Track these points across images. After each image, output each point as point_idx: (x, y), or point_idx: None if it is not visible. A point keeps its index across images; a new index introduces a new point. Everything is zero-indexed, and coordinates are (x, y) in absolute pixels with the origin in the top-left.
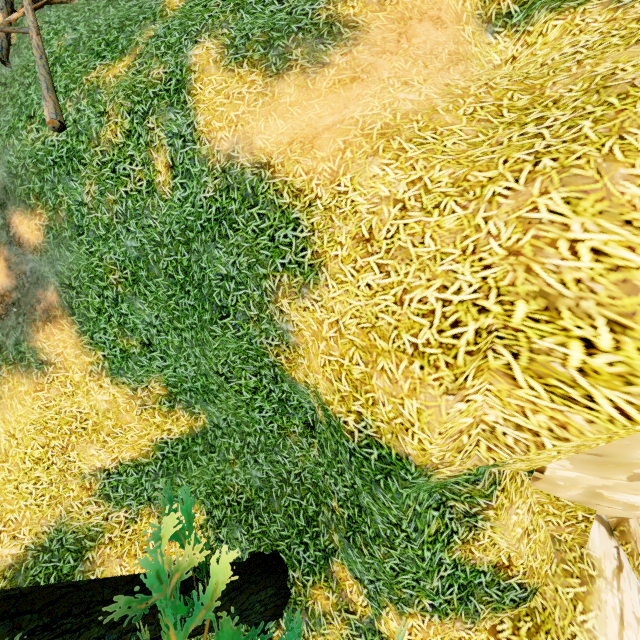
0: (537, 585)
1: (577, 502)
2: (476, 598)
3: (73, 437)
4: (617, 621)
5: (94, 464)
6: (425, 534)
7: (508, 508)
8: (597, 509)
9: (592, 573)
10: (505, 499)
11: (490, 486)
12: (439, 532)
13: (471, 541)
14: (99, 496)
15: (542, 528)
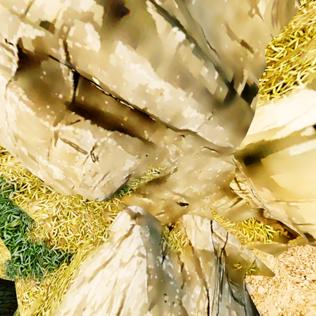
0: (71, 251)
1: (73, 194)
2: (40, 263)
3: (1, 247)
4: (102, 264)
5: (6, 258)
6: (5, 225)
7: (29, 202)
8: (78, 193)
9: (104, 239)
10: (25, 197)
11: (7, 189)
12: (20, 227)
13: (33, 229)
14: (6, 273)
15: (74, 217)
